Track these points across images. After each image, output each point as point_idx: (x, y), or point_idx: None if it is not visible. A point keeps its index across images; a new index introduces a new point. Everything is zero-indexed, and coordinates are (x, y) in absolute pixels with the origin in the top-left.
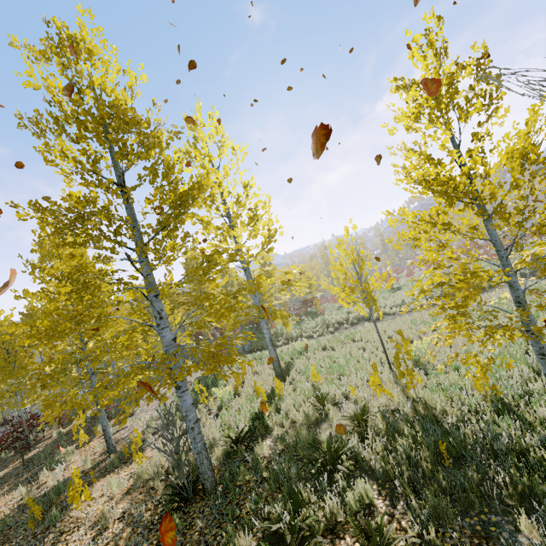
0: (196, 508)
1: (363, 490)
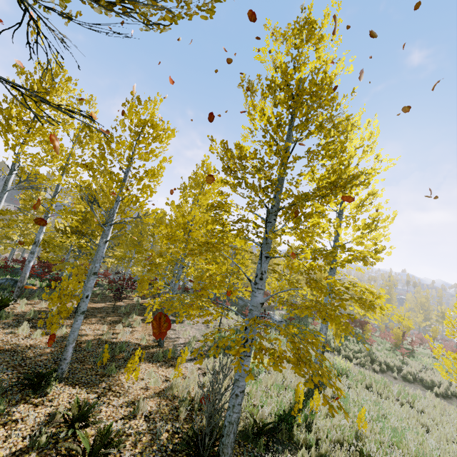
0: None
1: None
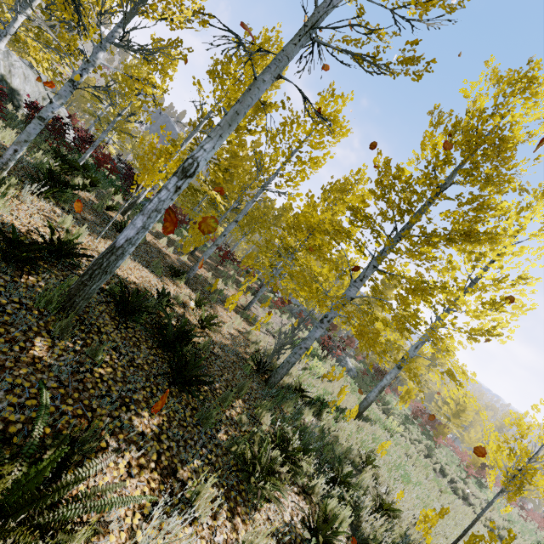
0: (257, 378)
1: (343, 516)
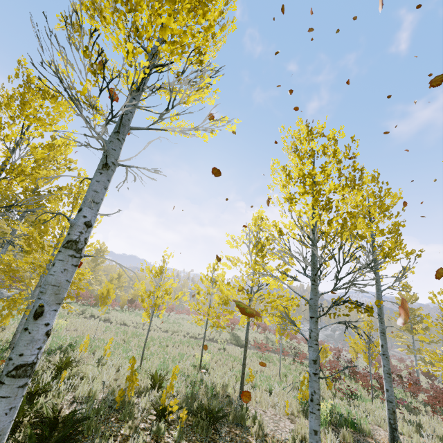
0: None
1: None
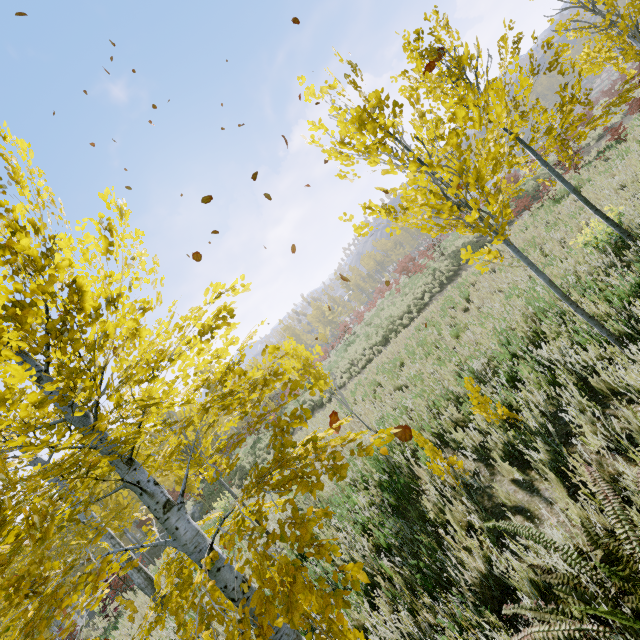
0: None
1: None
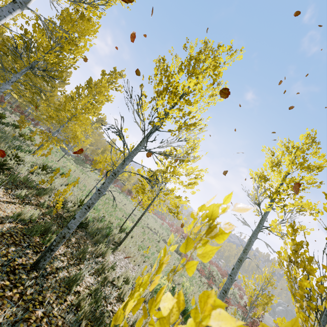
0: None
1: None
